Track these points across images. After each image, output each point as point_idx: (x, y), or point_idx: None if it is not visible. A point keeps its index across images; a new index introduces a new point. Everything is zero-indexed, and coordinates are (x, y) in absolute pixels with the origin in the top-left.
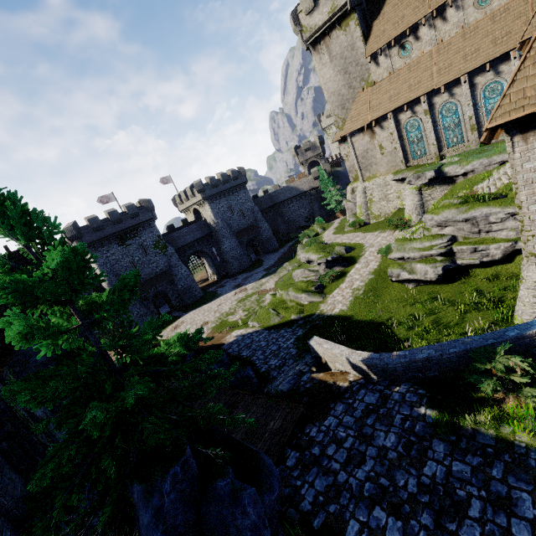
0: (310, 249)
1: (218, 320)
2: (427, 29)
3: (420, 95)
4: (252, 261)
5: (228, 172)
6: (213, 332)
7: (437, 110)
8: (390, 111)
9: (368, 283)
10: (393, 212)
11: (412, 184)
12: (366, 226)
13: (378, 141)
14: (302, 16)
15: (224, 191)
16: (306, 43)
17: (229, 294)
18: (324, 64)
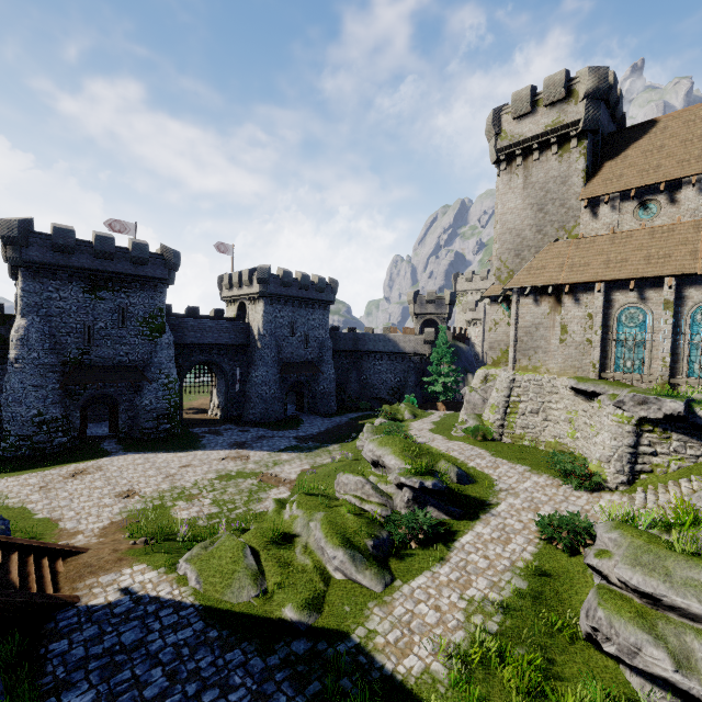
0: (389, 443)
1: (155, 498)
2: (695, 193)
3: (667, 274)
4: (286, 415)
5: (313, 278)
6: (124, 524)
7: (688, 309)
8: (603, 281)
9: (511, 602)
10: (550, 441)
11: (624, 409)
12: (496, 444)
13: (564, 318)
14: (507, 118)
15: (295, 297)
16: (497, 153)
17: (216, 453)
18: (512, 189)
